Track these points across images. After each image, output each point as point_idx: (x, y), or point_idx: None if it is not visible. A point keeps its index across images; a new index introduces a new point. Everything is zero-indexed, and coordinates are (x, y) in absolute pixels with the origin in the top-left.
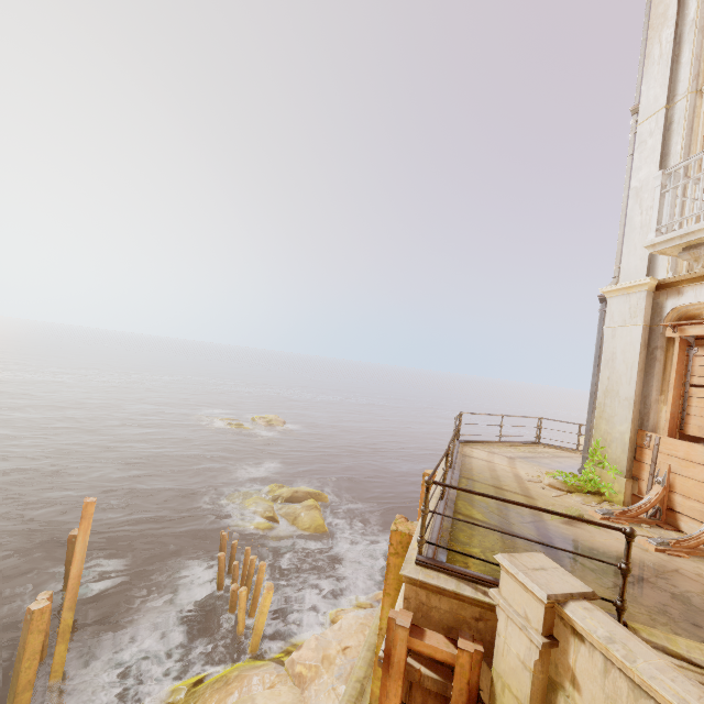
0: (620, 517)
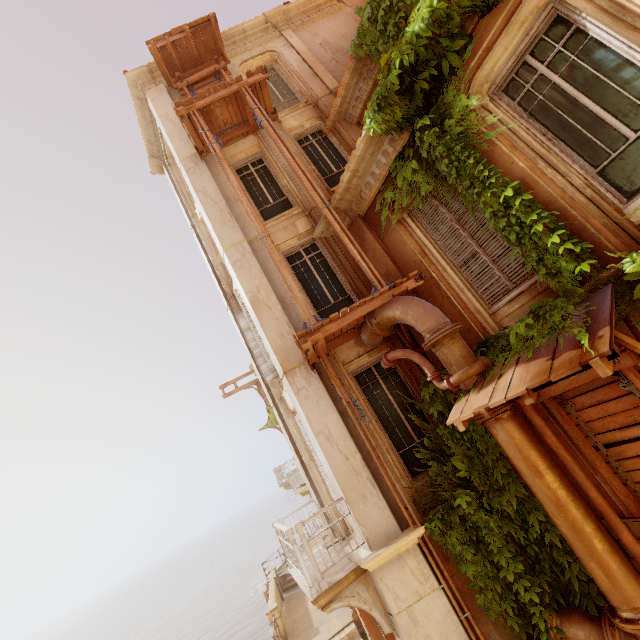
0: (326, 536)
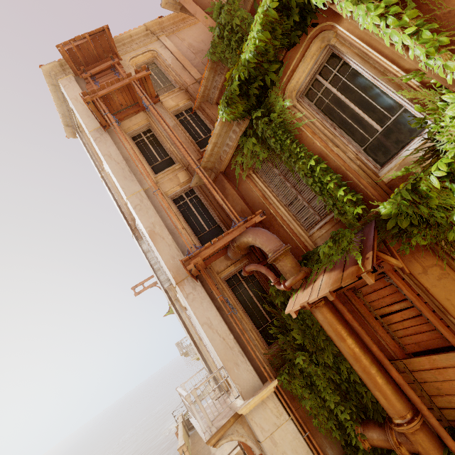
0: None
